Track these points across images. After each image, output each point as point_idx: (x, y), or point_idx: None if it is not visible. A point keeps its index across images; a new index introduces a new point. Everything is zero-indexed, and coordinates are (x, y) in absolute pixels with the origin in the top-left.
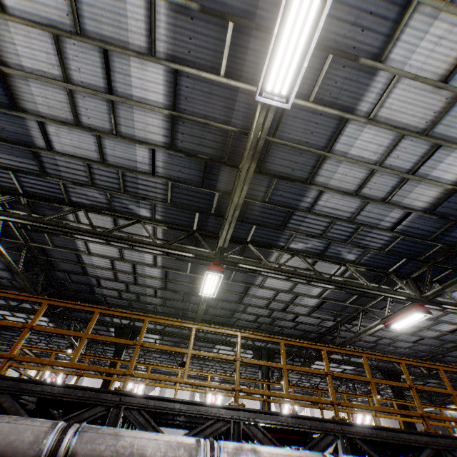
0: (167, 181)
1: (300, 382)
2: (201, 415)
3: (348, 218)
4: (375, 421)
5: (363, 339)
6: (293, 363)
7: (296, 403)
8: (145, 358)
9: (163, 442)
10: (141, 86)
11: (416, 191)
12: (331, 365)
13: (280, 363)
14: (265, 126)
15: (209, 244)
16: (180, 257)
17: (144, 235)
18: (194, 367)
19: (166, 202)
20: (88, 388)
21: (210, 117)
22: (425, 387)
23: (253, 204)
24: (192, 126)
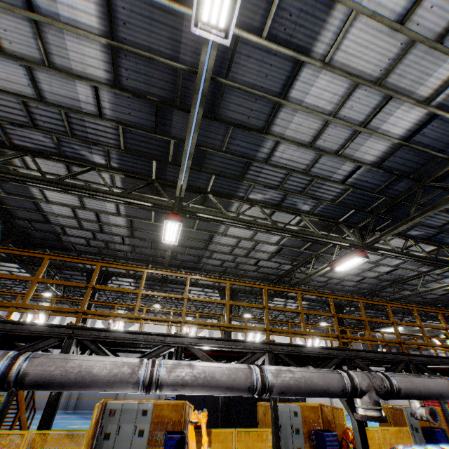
0: (117, 124)
1: (263, 315)
2: (148, 342)
3: (303, 170)
4: (311, 342)
5: (316, 280)
6: (256, 300)
7: (248, 331)
8: (123, 298)
9: (109, 363)
10: (68, 4)
11: (367, 144)
12: (289, 301)
13: (245, 301)
14: (209, 65)
15: (170, 194)
16: (143, 206)
17: (102, 184)
18: (170, 305)
19: (120, 148)
20: (41, 324)
21: (155, 50)
22: (346, 315)
23: (211, 153)
24: (136, 60)
